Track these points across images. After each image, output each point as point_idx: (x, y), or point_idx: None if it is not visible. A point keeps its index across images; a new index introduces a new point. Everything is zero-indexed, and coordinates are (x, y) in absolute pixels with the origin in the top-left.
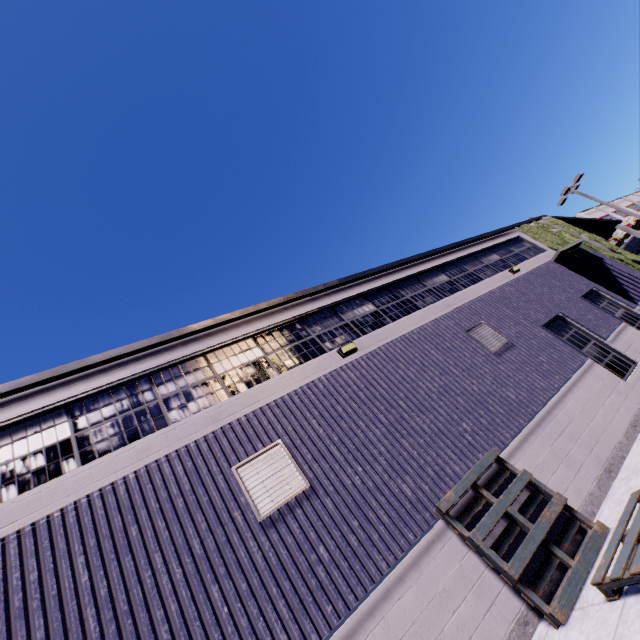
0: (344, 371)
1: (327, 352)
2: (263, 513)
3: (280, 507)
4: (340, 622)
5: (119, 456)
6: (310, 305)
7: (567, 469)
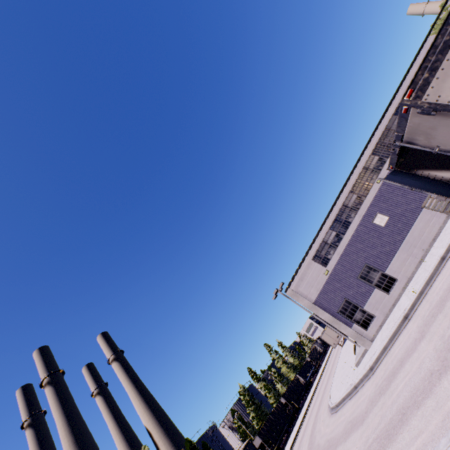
0: (381, 187)
1: (372, 184)
2: (383, 226)
3: (386, 223)
4: (408, 233)
5: (349, 231)
6: (357, 172)
7: None
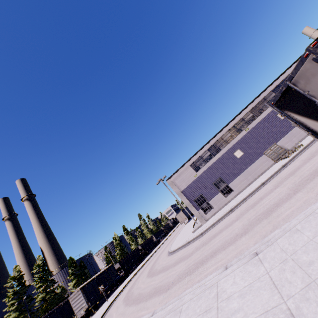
0: (246, 134)
1: (242, 130)
2: (238, 157)
3: (240, 156)
4: (250, 166)
5: (218, 155)
6: (237, 120)
7: (290, 143)
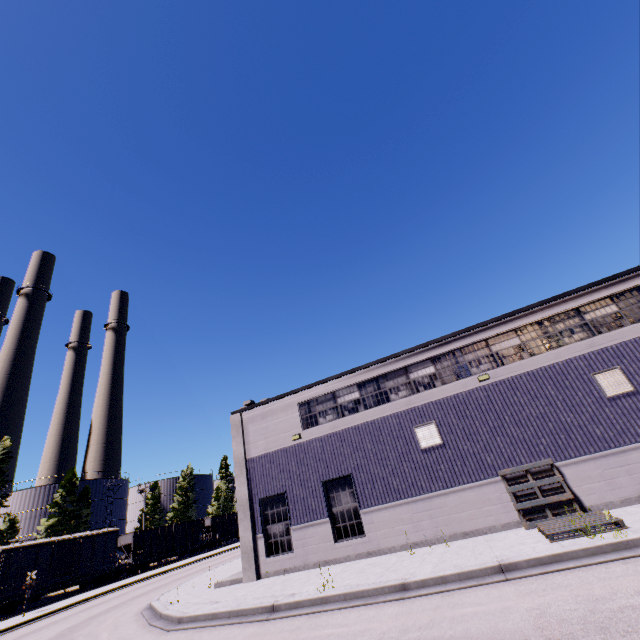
0: (477, 391)
1: (471, 375)
2: (422, 447)
3: (429, 447)
4: (442, 489)
5: (375, 410)
6: (469, 339)
7: (604, 485)
